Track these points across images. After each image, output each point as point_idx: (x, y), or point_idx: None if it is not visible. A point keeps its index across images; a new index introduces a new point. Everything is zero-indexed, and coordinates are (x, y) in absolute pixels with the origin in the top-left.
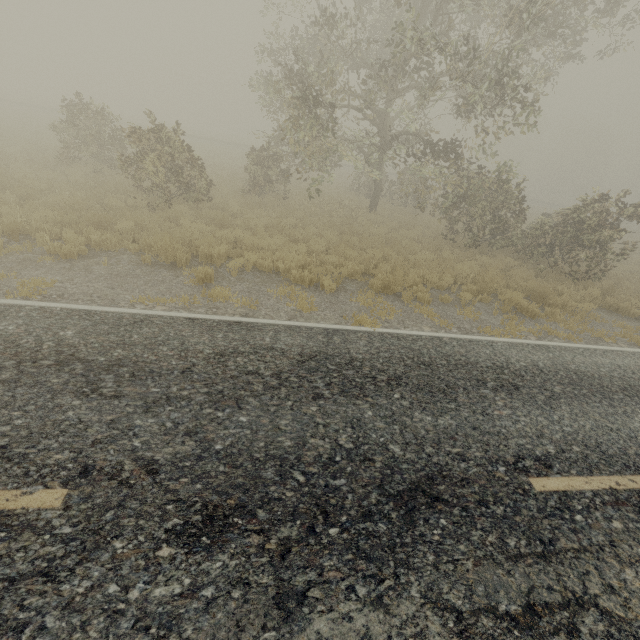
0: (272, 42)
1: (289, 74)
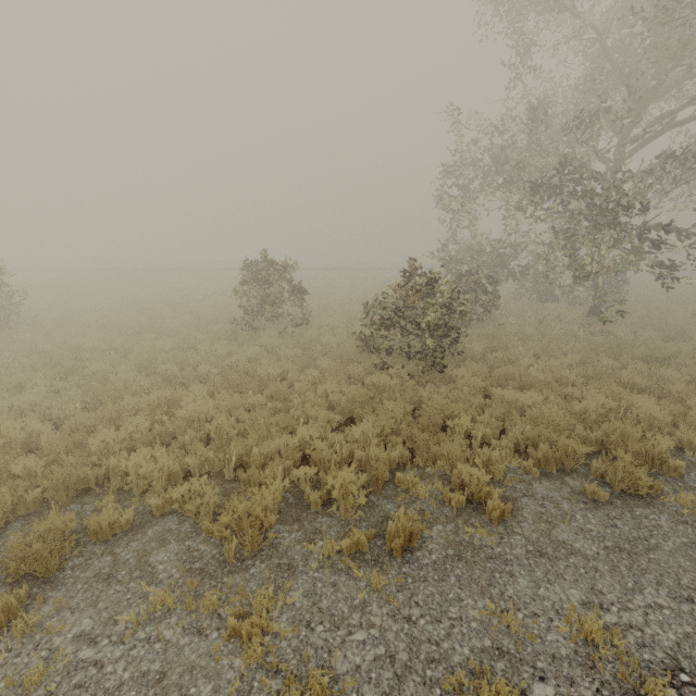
0: (454, 161)
1: (535, 186)
